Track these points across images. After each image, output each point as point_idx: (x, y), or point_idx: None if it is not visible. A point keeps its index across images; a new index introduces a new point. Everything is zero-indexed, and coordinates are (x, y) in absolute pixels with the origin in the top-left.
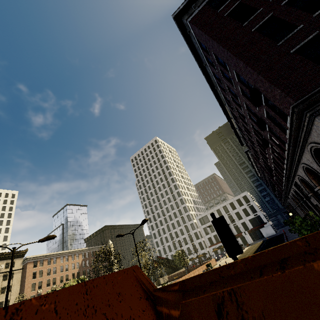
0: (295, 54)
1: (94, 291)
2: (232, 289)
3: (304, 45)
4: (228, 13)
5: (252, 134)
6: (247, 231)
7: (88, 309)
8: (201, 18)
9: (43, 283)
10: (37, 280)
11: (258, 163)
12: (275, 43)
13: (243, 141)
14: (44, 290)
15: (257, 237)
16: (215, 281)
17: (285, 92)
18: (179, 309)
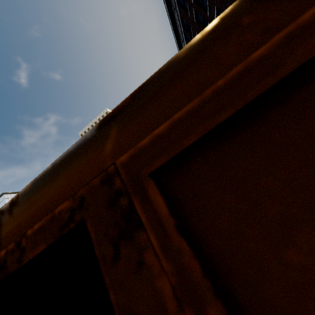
0: None
1: None
2: None
3: None
4: None
5: None
6: None
7: None
8: None
9: None
10: None
11: None
12: None
13: None
14: None
15: None
16: None
17: None
18: None
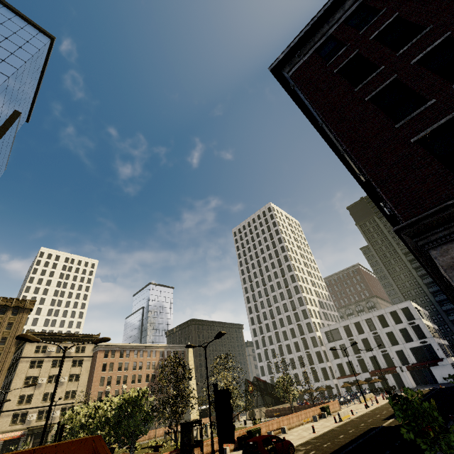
0: (417, 145)
1: None
2: None
3: (433, 131)
4: (340, 69)
5: None
6: (406, 366)
7: None
8: (305, 72)
9: (113, 379)
10: (106, 373)
11: None
12: (393, 124)
13: None
14: (113, 388)
15: (424, 379)
16: None
17: (393, 202)
18: None
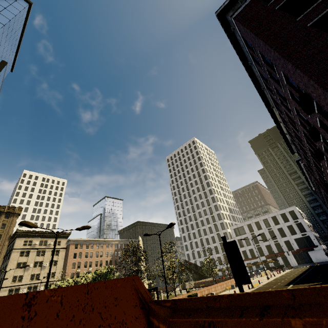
0: None
1: (94, 292)
2: (213, 321)
3: None
4: (280, 6)
5: (304, 143)
6: (291, 251)
7: (87, 307)
8: (247, 13)
9: (81, 264)
10: (77, 260)
11: (312, 176)
12: None
13: (294, 148)
14: (82, 270)
15: (303, 260)
16: (201, 308)
17: None
18: (166, 325)
